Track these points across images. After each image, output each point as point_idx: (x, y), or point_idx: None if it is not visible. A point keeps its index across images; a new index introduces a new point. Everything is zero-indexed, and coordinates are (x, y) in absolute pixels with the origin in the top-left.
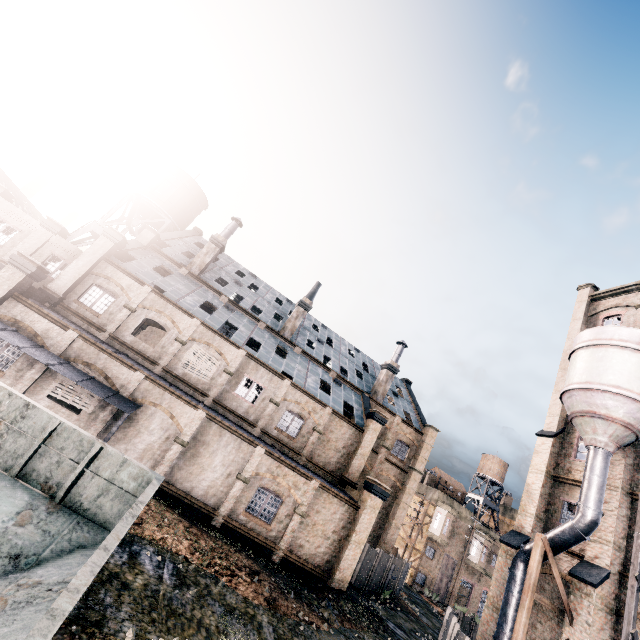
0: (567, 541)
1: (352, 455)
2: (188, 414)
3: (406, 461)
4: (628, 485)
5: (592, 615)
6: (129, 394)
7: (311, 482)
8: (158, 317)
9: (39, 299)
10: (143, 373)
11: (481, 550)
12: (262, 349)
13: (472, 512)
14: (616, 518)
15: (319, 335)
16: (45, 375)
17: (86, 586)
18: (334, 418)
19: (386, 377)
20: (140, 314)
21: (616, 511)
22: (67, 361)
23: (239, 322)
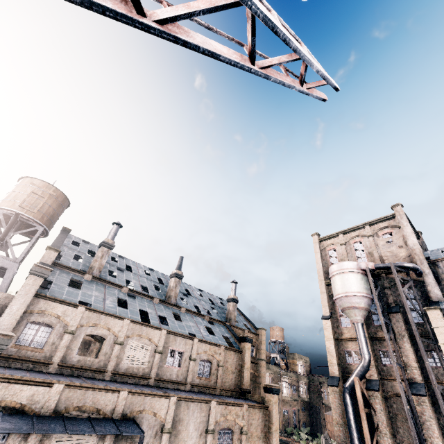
0: (363, 374)
1: (241, 371)
2: (164, 405)
3: (255, 356)
4: (369, 334)
5: (382, 405)
6: (120, 415)
7: (244, 407)
8: (95, 330)
9: None
10: (126, 390)
11: (288, 387)
12: (169, 321)
13: (278, 366)
14: (371, 353)
15: (181, 290)
16: (40, 441)
17: None
18: (226, 351)
19: (233, 307)
20: (79, 333)
21: (370, 349)
22: (64, 416)
23: (144, 305)
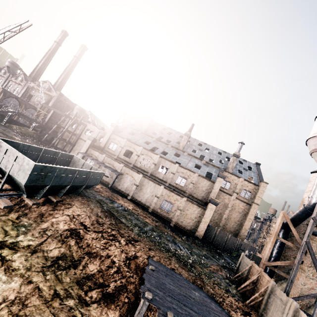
0: (301, 215)
1: (210, 193)
2: (137, 176)
3: (249, 199)
4: None
5: (315, 249)
6: (120, 171)
7: (183, 198)
8: (130, 148)
9: (98, 148)
10: (123, 164)
11: None
12: (168, 154)
13: None
14: None
15: (201, 147)
16: (99, 168)
17: (72, 168)
18: (200, 178)
19: (233, 160)
20: (124, 148)
21: None
22: (103, 163)
23: (159, 146)
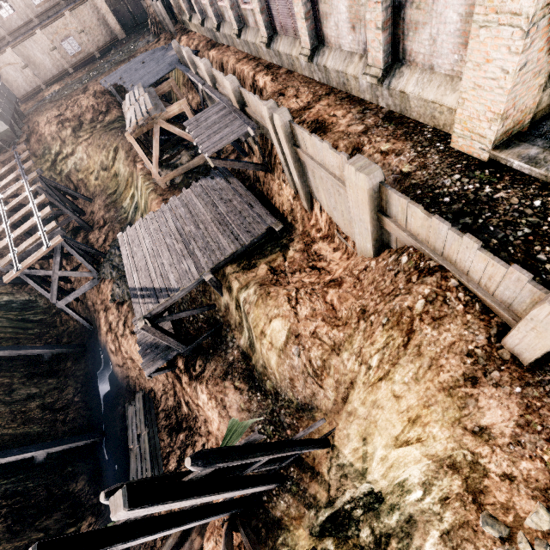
0: None
1: None
2: (9, 57)
3: None
4: None
5: None
6: None
7: (66, 15)
8: None
9: None
10: None
11: None
12: None
13: None
14: None
15: None
16: None
17: None
18: None
19: None
20: None
21: None
22: None
23: None
